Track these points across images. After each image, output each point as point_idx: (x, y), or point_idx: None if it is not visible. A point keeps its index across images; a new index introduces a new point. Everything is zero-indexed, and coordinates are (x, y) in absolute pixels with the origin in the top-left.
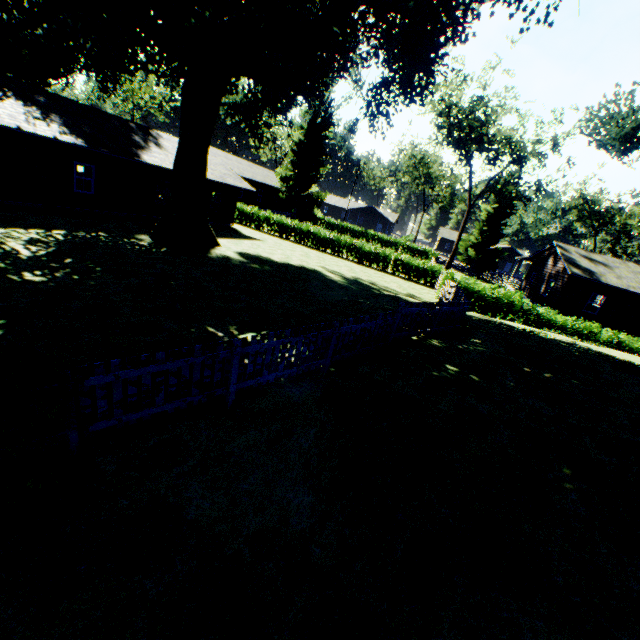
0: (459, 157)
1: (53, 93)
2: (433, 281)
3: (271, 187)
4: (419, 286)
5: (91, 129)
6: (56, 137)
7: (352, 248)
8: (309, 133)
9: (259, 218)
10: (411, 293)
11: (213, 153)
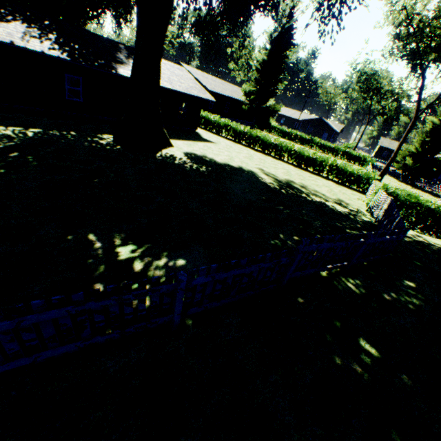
0: (413, 67)
1: (60, 20)
2: (365, 187)
3: (237, 100)
4: (350, 191)
5: (81, 47)
6: (43, 51)
7: (292, 152)
8: (271, 53)
9: (219, 125)
10: (340, 198)
11: (192, 72)
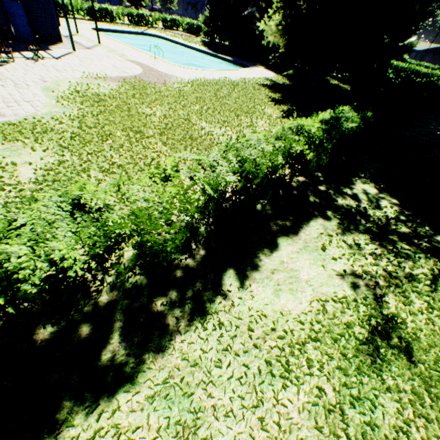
0: None
1: None
2: None
3: None
4: None
5: None
6: None
7: (439, 78)
8: None
9: None
10: None
11: None
